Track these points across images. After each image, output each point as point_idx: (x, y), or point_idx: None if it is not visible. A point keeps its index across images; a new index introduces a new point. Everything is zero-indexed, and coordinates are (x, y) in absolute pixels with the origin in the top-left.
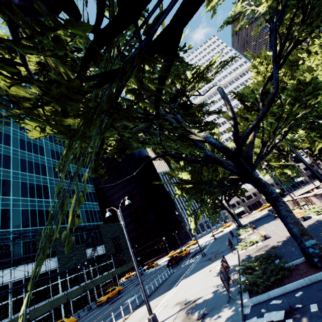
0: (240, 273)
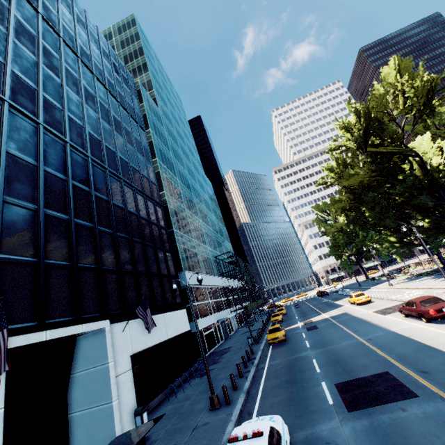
0: (416, 276)
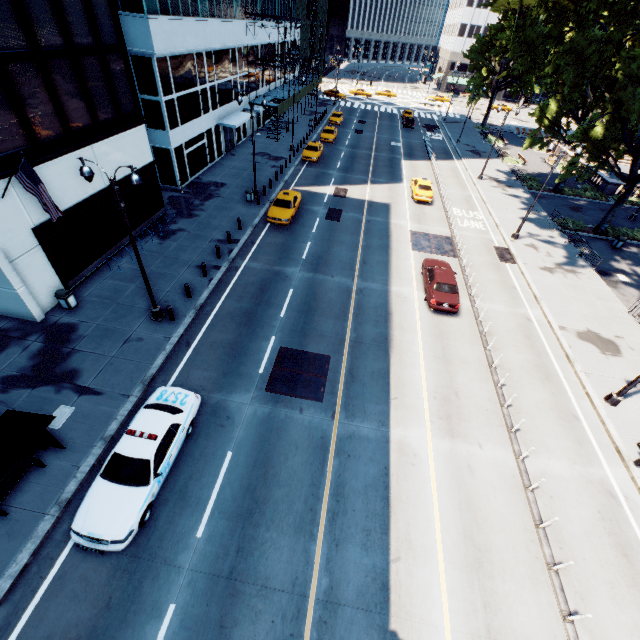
0: (519, 179)
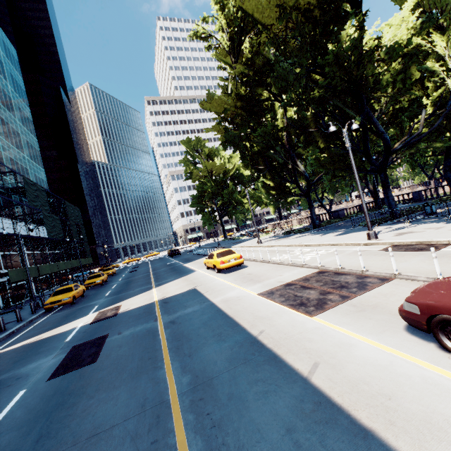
0: (285, 234)
